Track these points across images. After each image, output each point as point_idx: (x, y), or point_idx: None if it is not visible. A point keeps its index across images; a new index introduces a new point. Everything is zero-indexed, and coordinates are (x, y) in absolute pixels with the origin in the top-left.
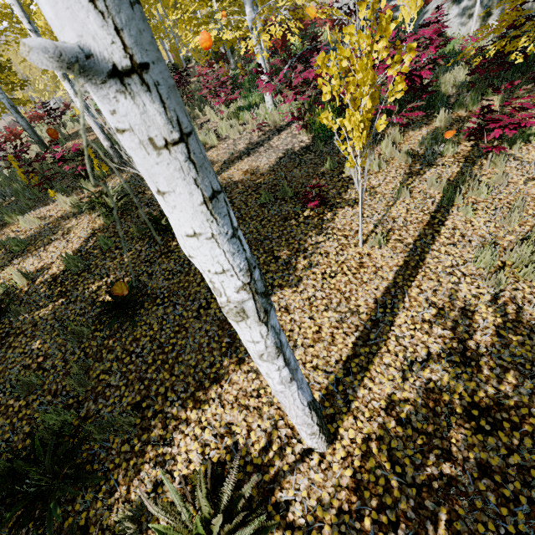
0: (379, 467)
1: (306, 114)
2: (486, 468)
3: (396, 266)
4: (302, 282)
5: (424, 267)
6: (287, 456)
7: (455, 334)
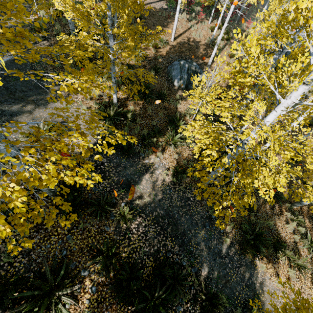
0: (179, 44)
1: (164, 0)
2: (188, 47)
3: (182, 31)
4: (169, 28)
5: (186, 33)
6: (169, 41)
7: (188, 39)
